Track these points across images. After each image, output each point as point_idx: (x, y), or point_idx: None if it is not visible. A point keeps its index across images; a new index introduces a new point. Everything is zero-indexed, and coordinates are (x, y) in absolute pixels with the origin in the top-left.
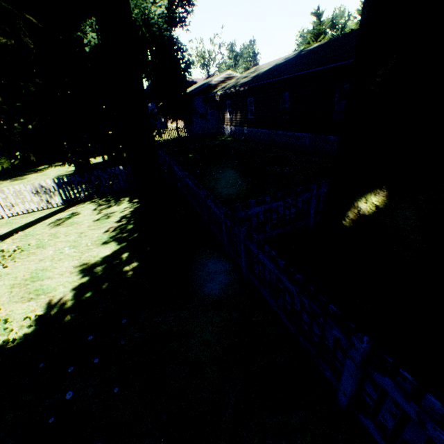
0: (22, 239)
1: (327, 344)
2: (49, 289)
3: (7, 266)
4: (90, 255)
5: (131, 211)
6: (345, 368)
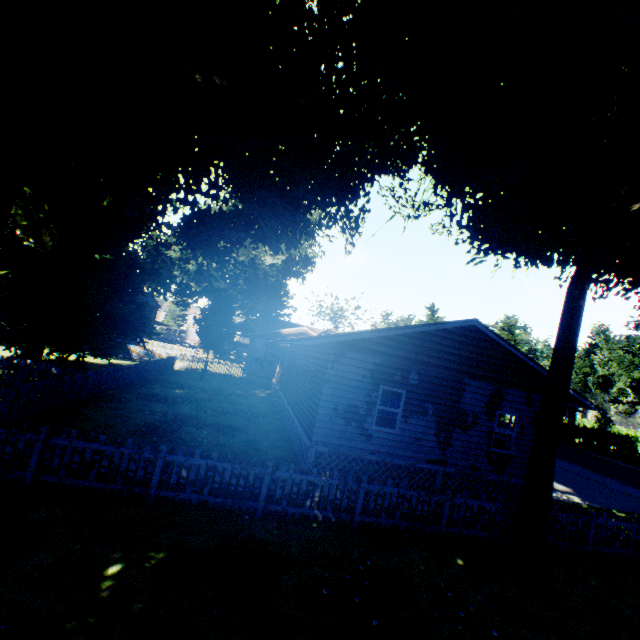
0: None
1: None
2: None
3: None
4: None
5: None
6: None
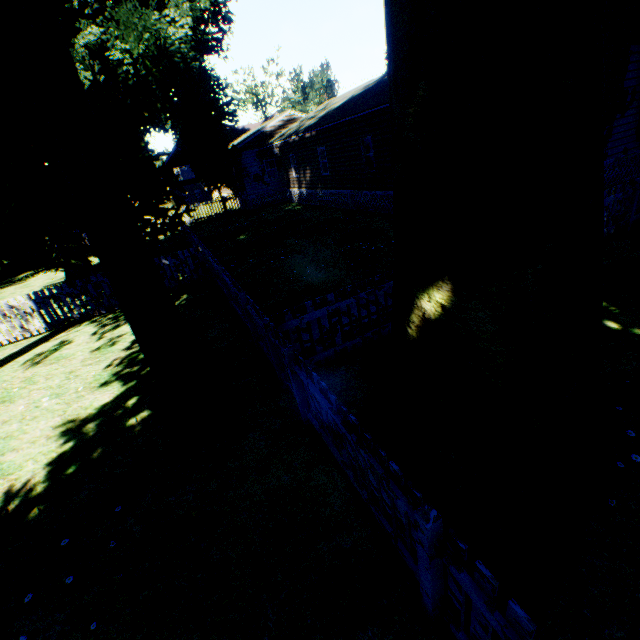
0: None
1: (400, 518)
2: (12, 468)
3: None
4: (80, 406)
5: None
6: (419, 558)
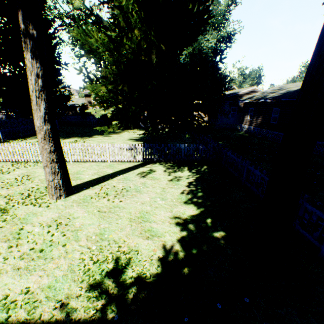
0: (123, 181)
1: None
2: (158, 233)
3: (122, 200)
4: (178, 211)
5: (194, 180)
6: None
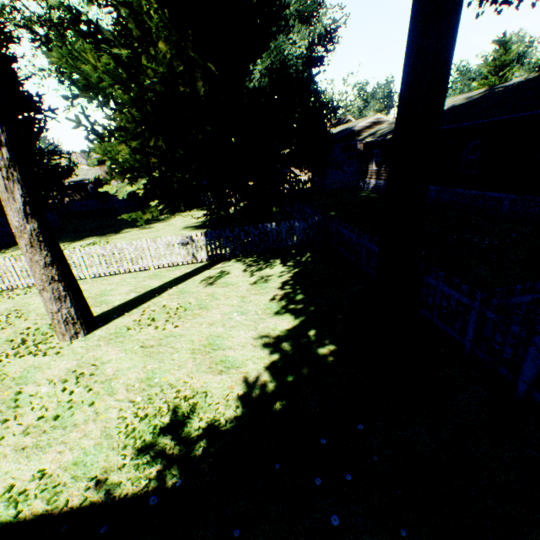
0: (179, 296)
1: None
2: (237, 363)
3: (178, 325)
4: (266, 327)
5: (291, 277)
6: None
